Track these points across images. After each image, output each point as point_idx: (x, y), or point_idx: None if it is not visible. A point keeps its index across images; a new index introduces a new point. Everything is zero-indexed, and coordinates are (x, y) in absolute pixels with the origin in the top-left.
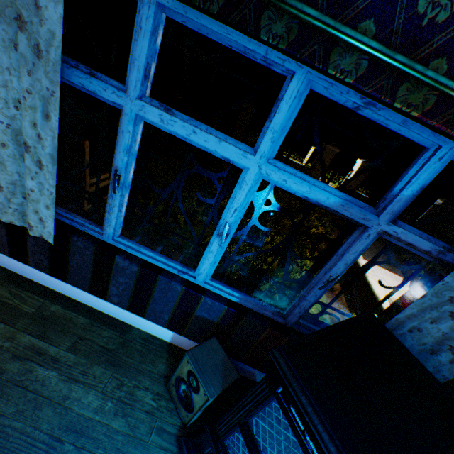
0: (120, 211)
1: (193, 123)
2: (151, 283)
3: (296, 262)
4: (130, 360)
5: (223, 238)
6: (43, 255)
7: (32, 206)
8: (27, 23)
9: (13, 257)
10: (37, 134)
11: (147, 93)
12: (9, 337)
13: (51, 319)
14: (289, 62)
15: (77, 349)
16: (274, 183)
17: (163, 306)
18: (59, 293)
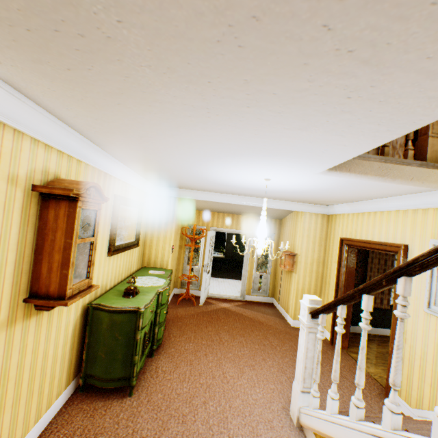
0: None
1: None
2: None
3: None
4: None
5: None
6: None
7: None
8: None
9: None
10: None
11: None
12: None
13: None
14: None
15: None
16: None
17: None
18: None
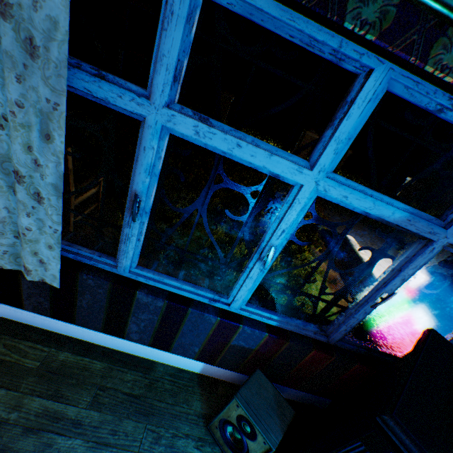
0: (139, 239)
1: (235, 134)
2: (179, 317)
3: (296, 257)
4: (161, 405)
5: (268, 263)
6: (42, 297)
7: (28, 248)
8: (12, 5)
9: (3, 302)
10: (32, 159)
11: (176, 99)
12: (14, 405)
13: (62, 371)
14: (368, 57)
15: (100, 403)
16: (330, 199)
17: (193, 338)
18: (65, 336)
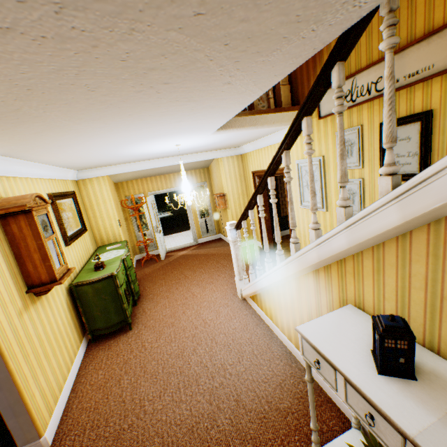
0: None
1: None
2: None
3: None
4: None
5: None
6: None
7: None
8: None
9: None
10: None
11: None
12: None
13: None
14: None
15: None
16: None
17: None
18: None
